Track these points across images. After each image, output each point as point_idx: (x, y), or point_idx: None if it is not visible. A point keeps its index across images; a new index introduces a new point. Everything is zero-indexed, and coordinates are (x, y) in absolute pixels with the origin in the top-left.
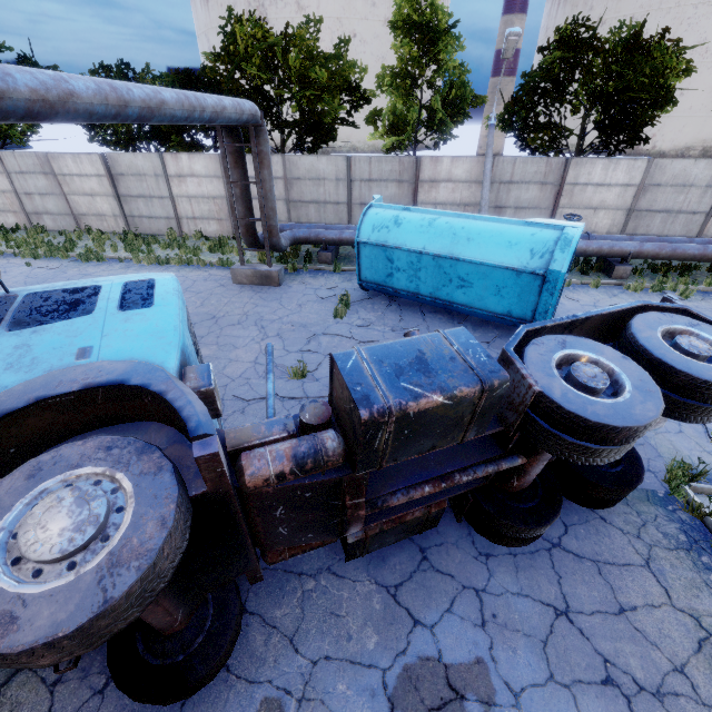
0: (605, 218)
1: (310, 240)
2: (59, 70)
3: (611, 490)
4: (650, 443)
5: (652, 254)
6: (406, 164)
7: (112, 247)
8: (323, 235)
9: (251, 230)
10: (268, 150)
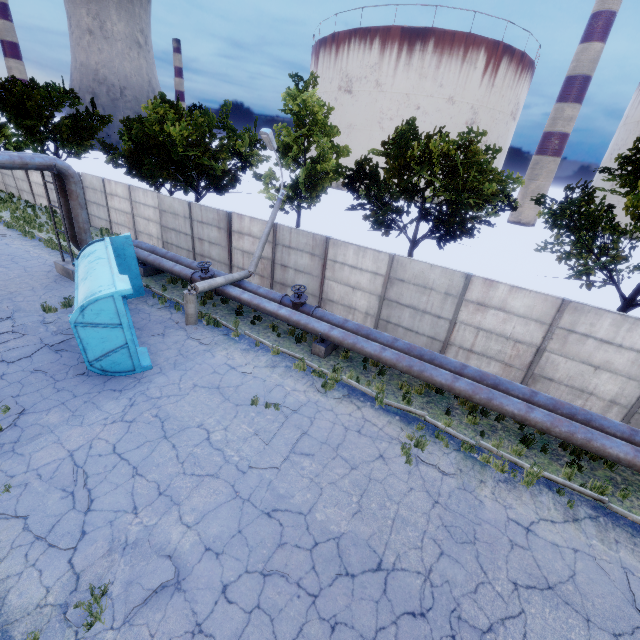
0: (363, 299)
1: None
2: (111, 118)
3: None
4: None
5: (337, 341)
6: (222, 215)
7: (53, 231)
8: (138, 254)
9: (75, 239)
10: (76, 189)
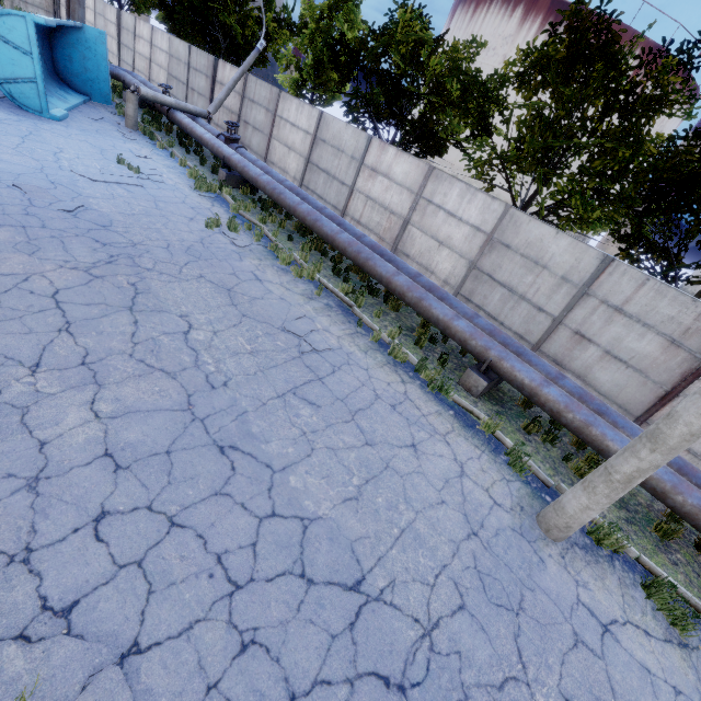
0: (294, 161)
1: (122, 80)
2: None
3: None
4: None
5: (234, 164)
6: (210, 62)
7: None
8: (126, 77)
9: None
10: None
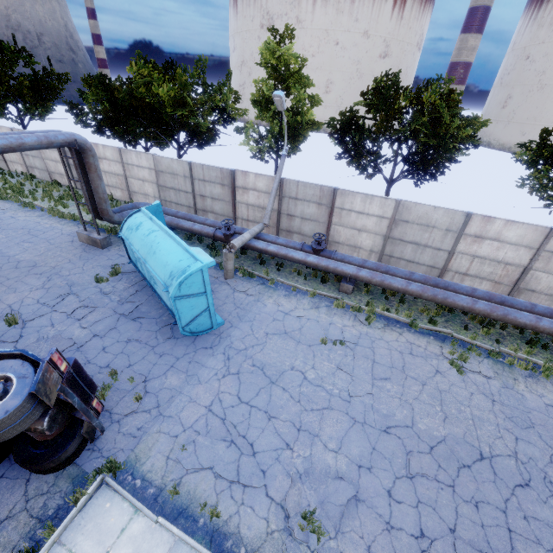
0: (368, 239)
1: None
2: (69, 76)
3: (18, 463)
4: (141, 438)
5: (366, 280)
6: (225, 173)
7: (48, 199)
8: None
9: (93, 209)
10: (94, 161)
